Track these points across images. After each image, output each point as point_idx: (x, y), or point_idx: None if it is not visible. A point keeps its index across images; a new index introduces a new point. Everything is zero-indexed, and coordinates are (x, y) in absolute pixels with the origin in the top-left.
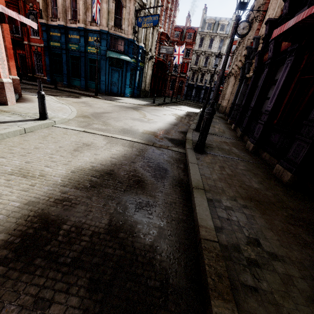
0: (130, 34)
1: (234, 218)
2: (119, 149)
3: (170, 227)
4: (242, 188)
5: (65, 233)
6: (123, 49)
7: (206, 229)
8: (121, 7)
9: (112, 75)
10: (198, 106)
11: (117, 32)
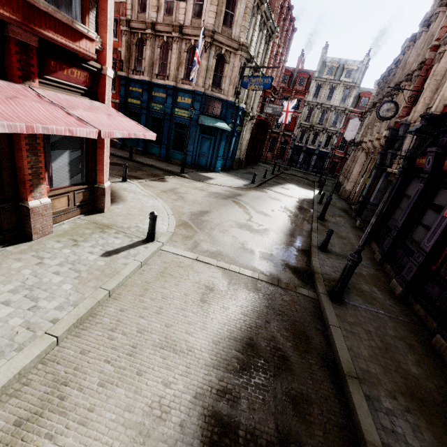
0: (231, 95)
1: (399, 430)
2: (245, 296)
3: (334, 437)
4: (399, 375)
5: (244, 442)
6: (219, 112)
7: None
8: (223, 63)
9: (201, 144)
10: (309, 183)
11: (215, 93)
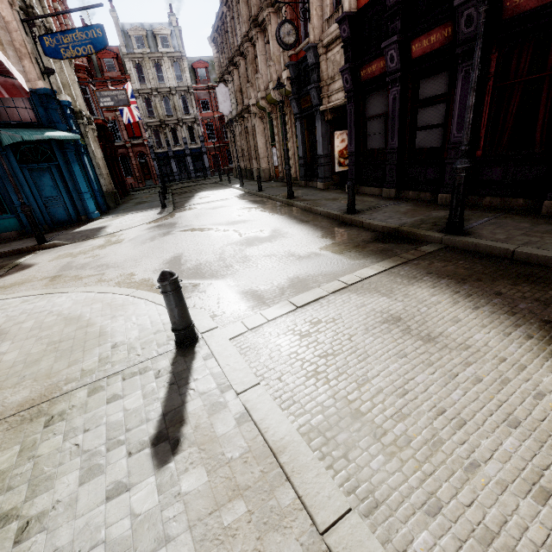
0: (37, 77)
1: None
2: (426, 291)
3: None
4: None
5: None
6: (32, 116)
7: None
8: None
9: (36, 185)
10: (214, 185)
11: None
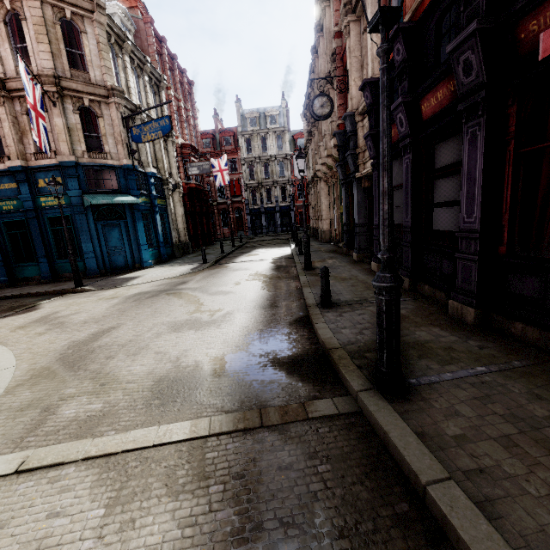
0: (124, 157)
1: None
2: (162, 531)
3: None
4: None
5: None
6: (117, 185)
7: None
8: (94, 118)
9: (106, 237)
10: (283, 241)
11: (98, 159)
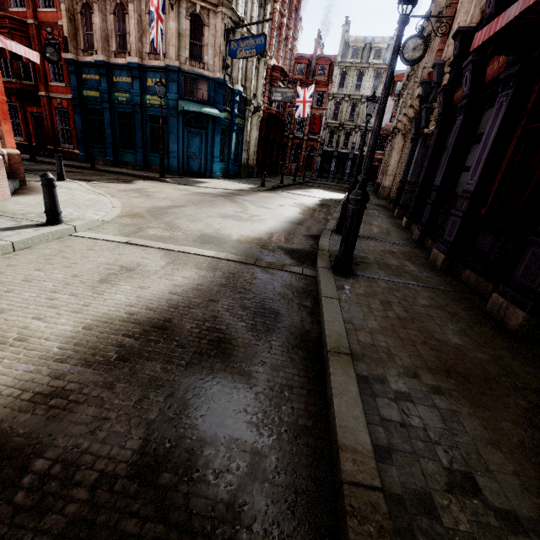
0: (218, 70)
1: (416, 421)
2: (190, 275)
3: (277, 450)
4: (429, 347)
5: (35, 481)
6: (207, 96)
7: (355, 455)
8: (202, 26)
9: (189, 142)
10: (342, 189)
11: (196, 68)
